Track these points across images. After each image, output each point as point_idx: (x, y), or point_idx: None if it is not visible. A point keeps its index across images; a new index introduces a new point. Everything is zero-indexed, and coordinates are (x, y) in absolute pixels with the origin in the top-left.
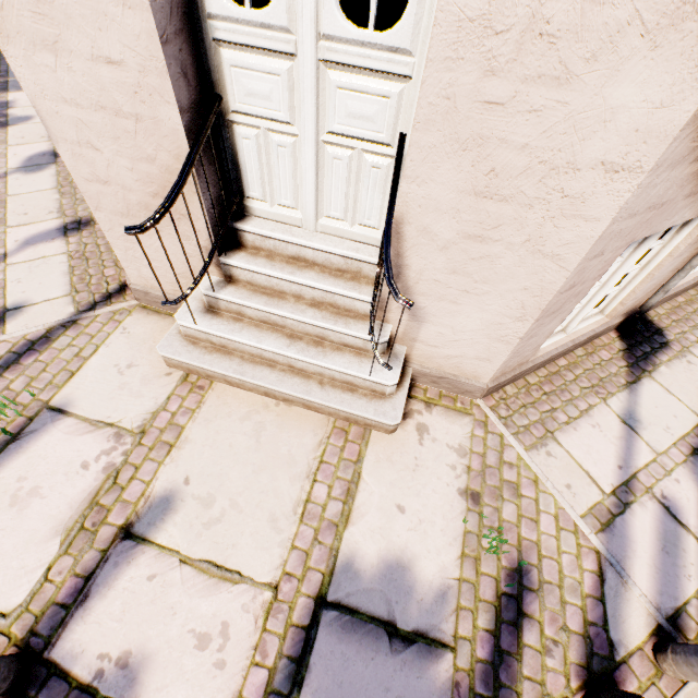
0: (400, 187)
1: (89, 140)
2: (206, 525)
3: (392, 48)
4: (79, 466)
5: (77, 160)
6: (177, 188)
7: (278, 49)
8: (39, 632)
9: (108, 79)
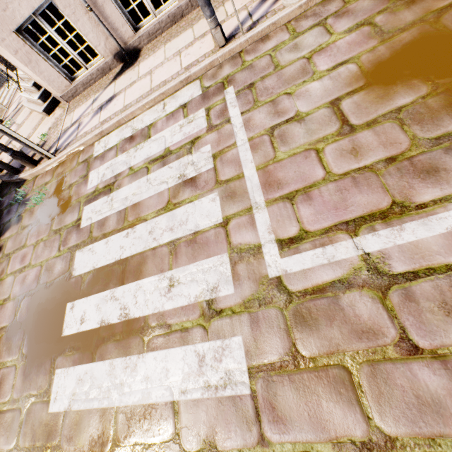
0: None
1: None
2: None
3: None
4: None
5: None
6: None
7: None
8: None
9: None
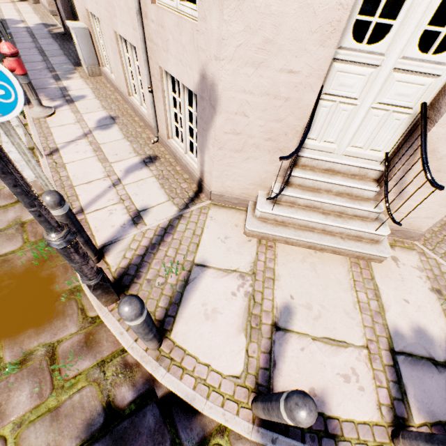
0: (431, 129)
1: (244, 111)
2: (314, 319)
3: (438, 62)
4: (230, 294)
5: (227, 122)
6: (307, 135)
7: (370, 63)
8: (261, 383)
9: (282, 80)
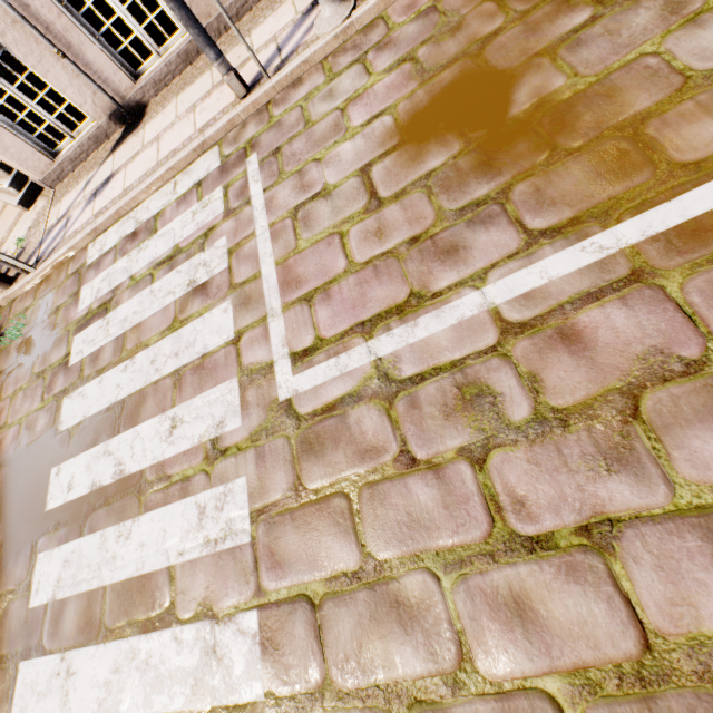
0: None
1: None
2: None
3: None
4: None
5: None
6: None
7: None
8: None
9: None
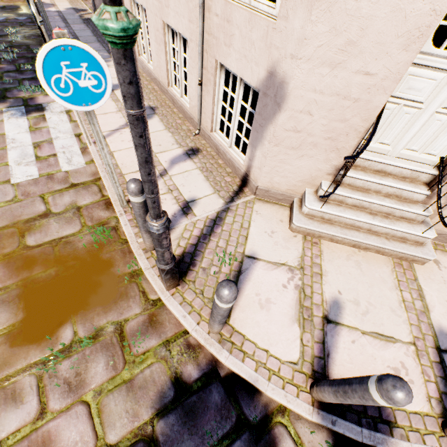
0: None
1: (310, 110)
2: (363, 314)
3: None
4: (281, 286)
5: (289, 120)
6: (372, 136)
7: (444, 68)
8: (317, 370)
9: (356, 81)
